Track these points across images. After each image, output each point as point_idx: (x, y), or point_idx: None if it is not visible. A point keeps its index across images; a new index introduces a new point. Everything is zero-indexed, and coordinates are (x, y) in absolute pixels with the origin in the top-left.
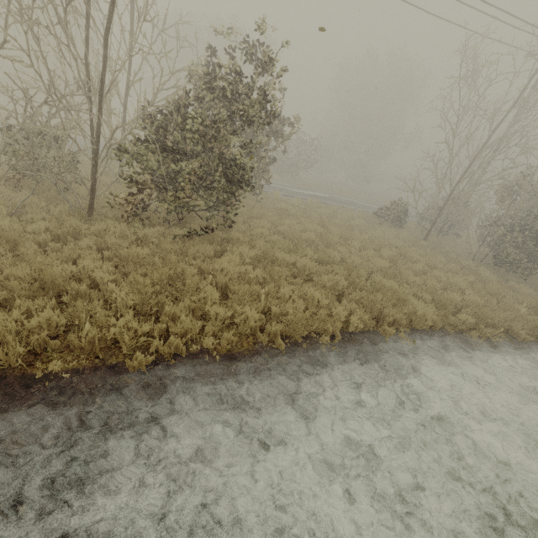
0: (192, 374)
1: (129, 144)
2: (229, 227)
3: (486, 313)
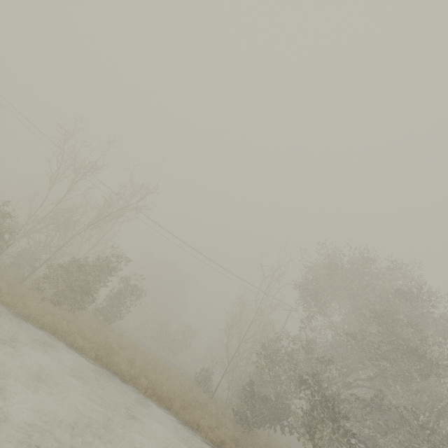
0: (3, 308)
1: (57, 264)
2: (73, 313)
3: (157, 385)
